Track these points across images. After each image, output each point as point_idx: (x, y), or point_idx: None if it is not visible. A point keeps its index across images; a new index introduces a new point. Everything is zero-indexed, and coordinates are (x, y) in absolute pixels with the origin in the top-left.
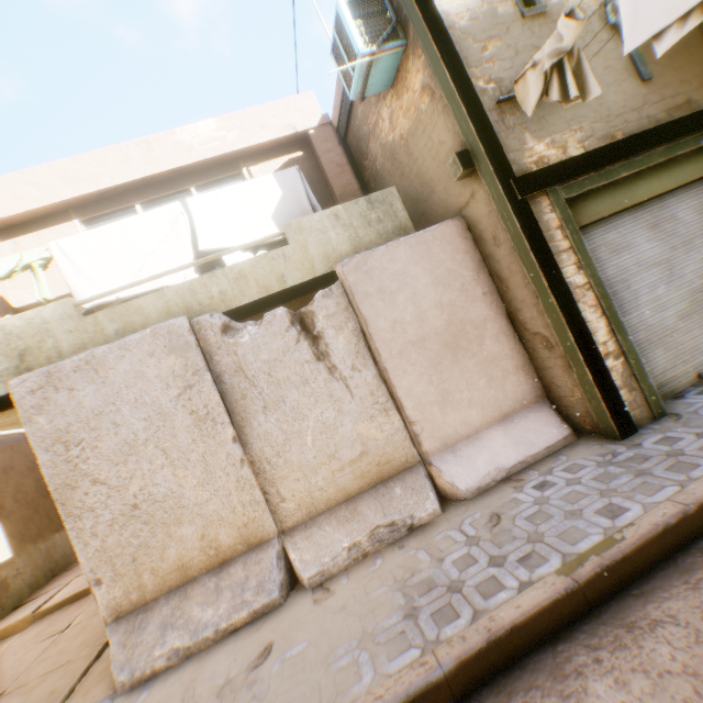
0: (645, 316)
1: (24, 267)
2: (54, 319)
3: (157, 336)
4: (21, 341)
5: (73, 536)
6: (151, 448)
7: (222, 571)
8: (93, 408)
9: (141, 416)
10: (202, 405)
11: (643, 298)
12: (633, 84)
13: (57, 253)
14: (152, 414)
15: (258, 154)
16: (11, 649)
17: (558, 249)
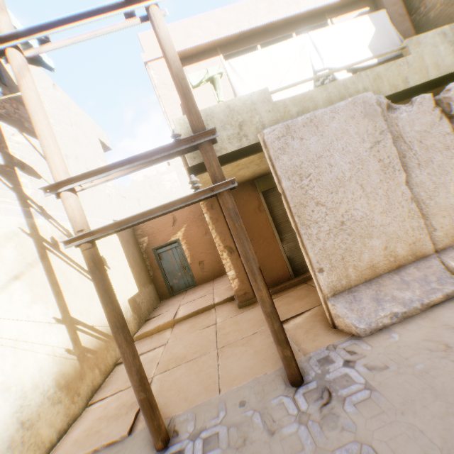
0: None
1: (206, 79)
2: (258, 102)
3: (355, 104)
4: (238, 116)
5: (304, 238)
6: (352, 183)
7: (400, 272)
8: (315, 152)
9: (346, 160)
10: (385, 156)
11: None
12: None
13: (228, 69)
14: (353, 160)
15: (338, 10)
16: (179, 334)
17: None
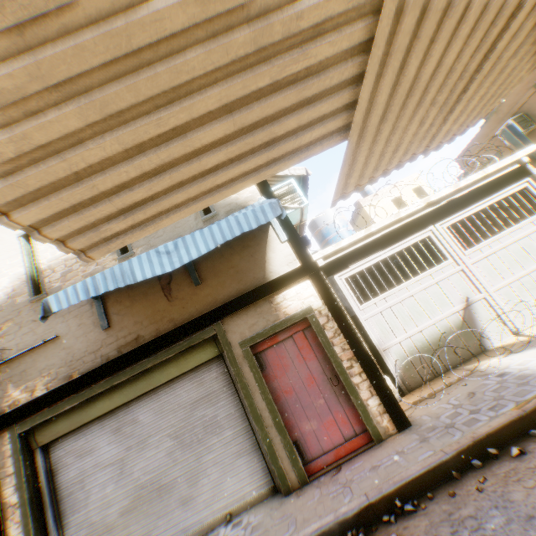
0: (92, 513)
1: None
2: None
3: None
4: None
5: None
6: None
7: None
8: None
9: None
10: None
11: (95, 495)
12: (98, 331)
13: None
14: None
15: None
16: None
17: (7, 473)
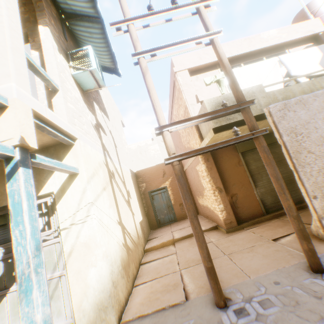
0: None
1: (215, 81)
2: (256, 91)
3: None
4: None
5: (301, 174)
6: None
7: None
8: (304, 120)
9: None
10: None
11: None
12: None
13: None
14: None
15: (291, 44)
16: (183, 247)
17: None
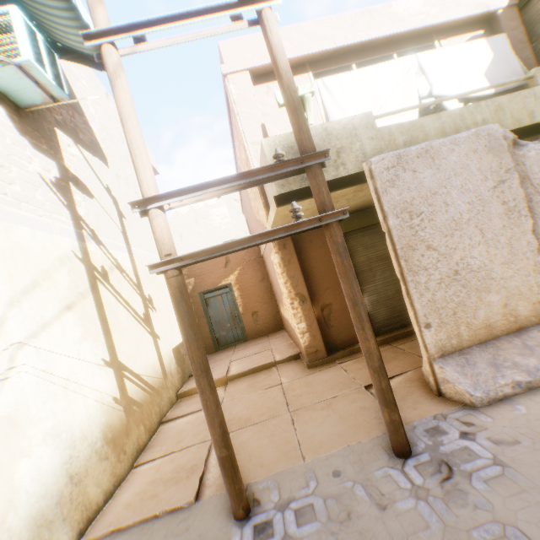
0: None
1: None
2: (360, 126)
3: (478, 137)
4: (336, 141)
5: (411, 286)
6: (470, 227)
7: (520, 335)
8: (429, 188)
9: (464, 200)
10: (510, 198)
11: None
12: None
13: (321, 89)
14: (472, 199)
15: (447, 31)
16: (235, 393)
17: None
